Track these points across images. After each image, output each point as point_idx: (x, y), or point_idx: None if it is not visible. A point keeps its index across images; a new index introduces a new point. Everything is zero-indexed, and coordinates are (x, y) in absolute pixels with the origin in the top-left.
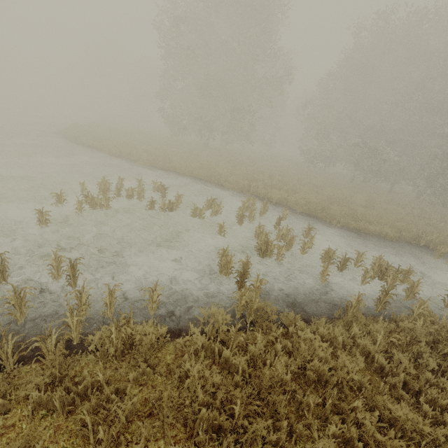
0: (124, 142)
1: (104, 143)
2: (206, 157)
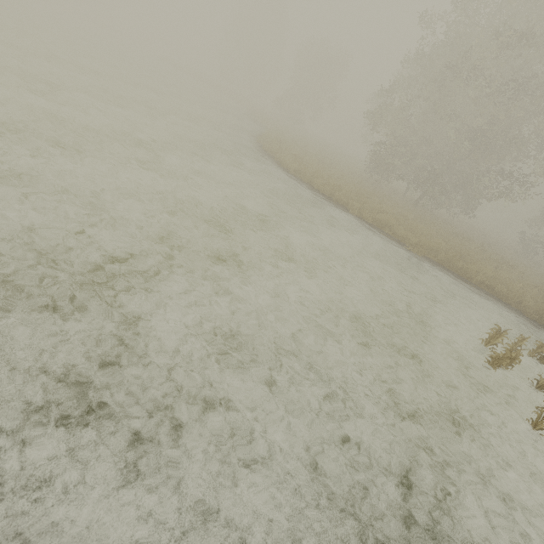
0: (362, 195)
1: (342, 194)
2: (463, 244)
